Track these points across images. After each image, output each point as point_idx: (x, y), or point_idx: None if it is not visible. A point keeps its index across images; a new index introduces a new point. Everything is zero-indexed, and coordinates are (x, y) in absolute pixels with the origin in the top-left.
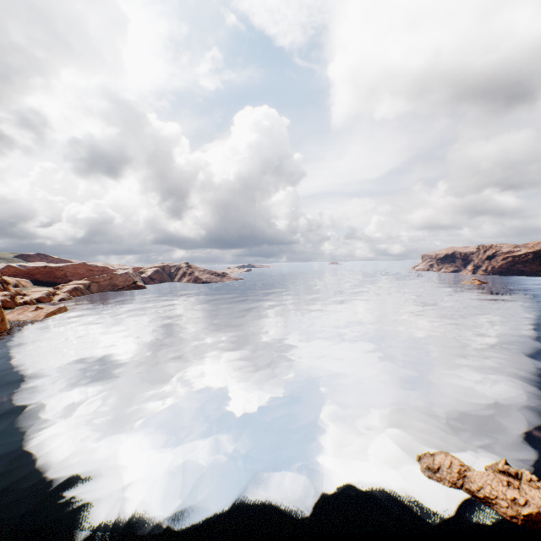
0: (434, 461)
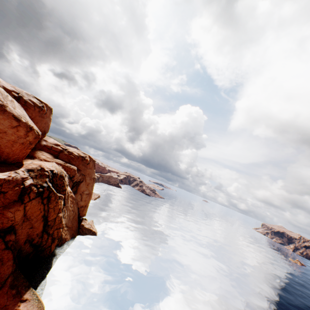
0: None
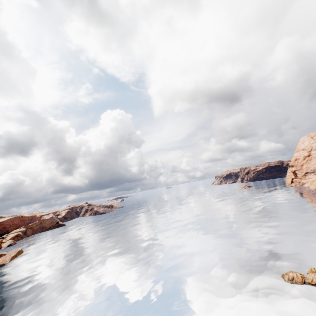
0: (289, 276)
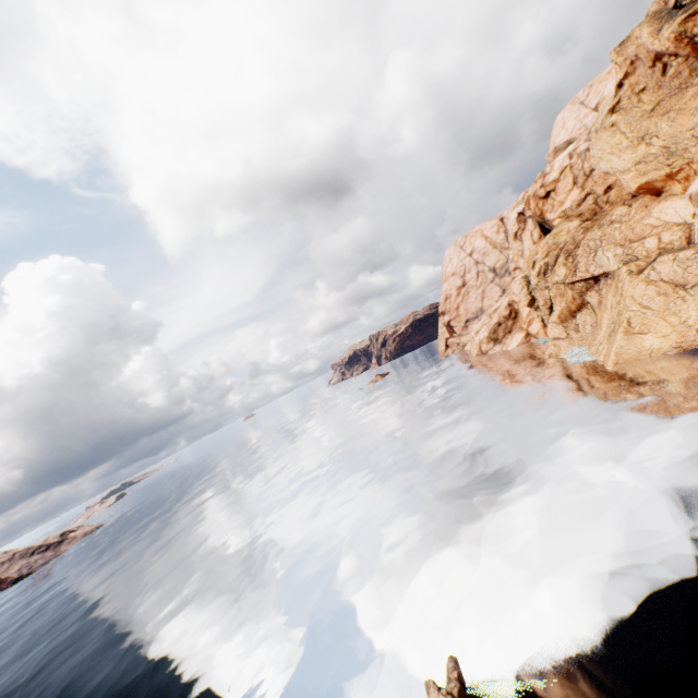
0: None
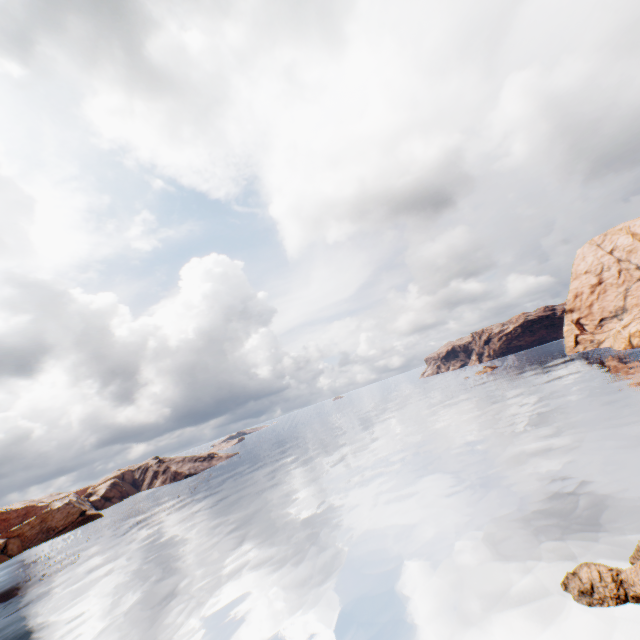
0: (582, 581)
